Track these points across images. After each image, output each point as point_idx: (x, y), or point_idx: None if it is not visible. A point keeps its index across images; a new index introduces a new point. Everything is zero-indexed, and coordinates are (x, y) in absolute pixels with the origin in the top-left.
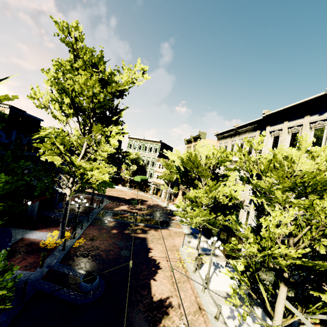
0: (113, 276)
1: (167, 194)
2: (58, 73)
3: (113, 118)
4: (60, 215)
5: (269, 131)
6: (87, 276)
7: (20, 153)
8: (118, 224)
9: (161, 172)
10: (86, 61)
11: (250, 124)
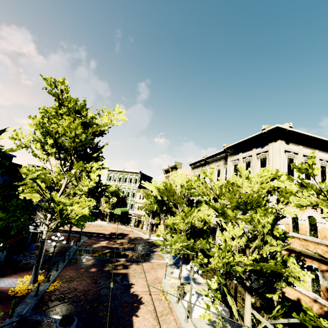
0: (92, 317)
1: (149, 225)
2: (44, 119)
3: (94, 155)
4: (32, 258)
5: (230, 161)
6: (64, 319)
7: (7, 192)
8: (97, 261)
9: (142, 203)
10: (70, 108)
11: (216, 155)
